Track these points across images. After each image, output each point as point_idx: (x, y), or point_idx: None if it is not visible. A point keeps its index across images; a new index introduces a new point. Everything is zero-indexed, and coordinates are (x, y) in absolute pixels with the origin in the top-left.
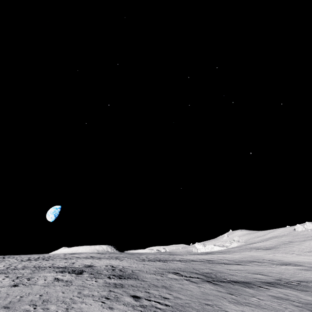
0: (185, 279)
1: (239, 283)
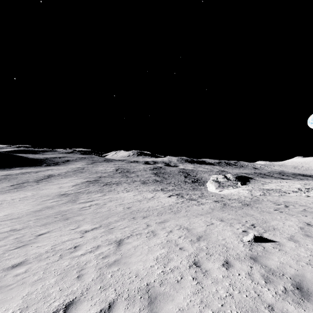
0: None
1: None
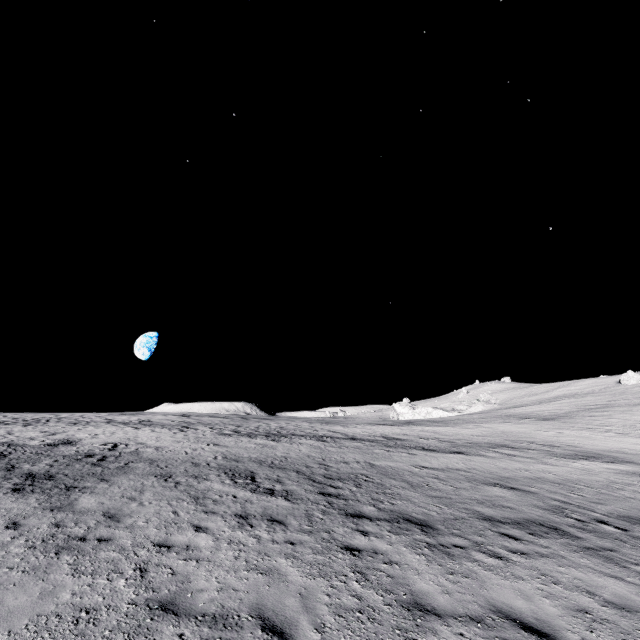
0: (233, 501)
1: (407, 525)
